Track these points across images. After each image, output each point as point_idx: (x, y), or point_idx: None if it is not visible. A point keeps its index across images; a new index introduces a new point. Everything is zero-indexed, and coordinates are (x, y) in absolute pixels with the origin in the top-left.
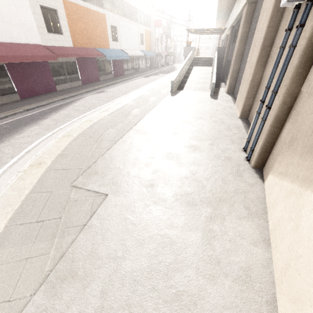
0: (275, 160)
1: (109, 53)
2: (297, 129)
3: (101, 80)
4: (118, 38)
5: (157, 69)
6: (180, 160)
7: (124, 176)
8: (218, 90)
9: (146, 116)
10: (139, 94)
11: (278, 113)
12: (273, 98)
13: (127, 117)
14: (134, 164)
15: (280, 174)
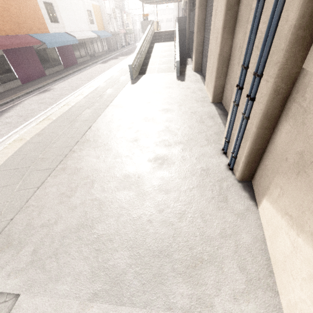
0: (270, 179)
1: (49, 39)
2: (312, 144)
3: (48, 75)
4: (58, 18)
5: (116, 51)
6: (142, 188)
7: (55, 240)
8: (185, 69)
9: (99, 119)
10: (92, 87)
11: (268, 107)
12: (257, 84)
13: (73, 125)
14: (73, 211)
15: (289, 217)
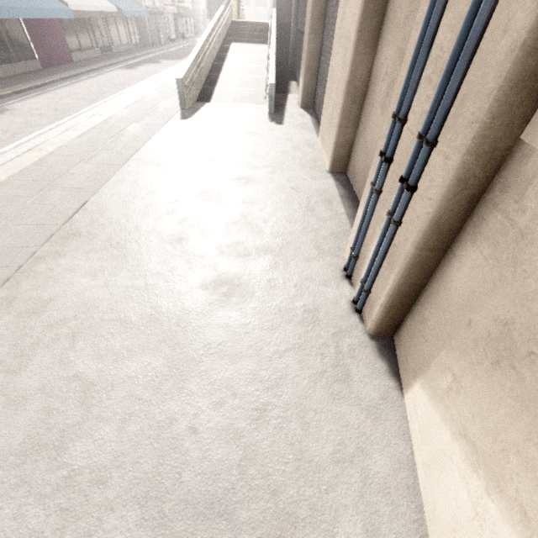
0: (433, 349)
1: None
2: (534, 314)
3: (3, 78)
4: None
5: (158, 47)
6: (182, 350)
7: None
8: (284, 100)
9: (107, 187)
10: (99, 117)
11: (442, 211)
12: (423, 159)
13: (47, 196)
14: (18, 408)
15: (469, 445)
